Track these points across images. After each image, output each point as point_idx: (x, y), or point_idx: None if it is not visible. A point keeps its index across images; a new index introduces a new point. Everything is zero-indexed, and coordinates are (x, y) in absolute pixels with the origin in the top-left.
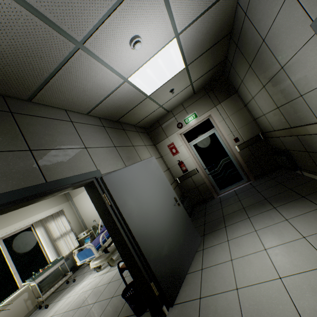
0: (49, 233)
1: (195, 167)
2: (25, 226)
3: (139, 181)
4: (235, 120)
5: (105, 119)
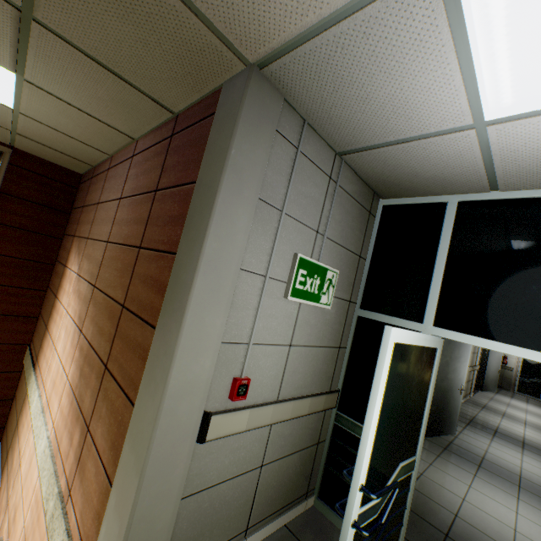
0: None
1: (513, 367)
2: None
3: (495, 353)
4: None
5: None
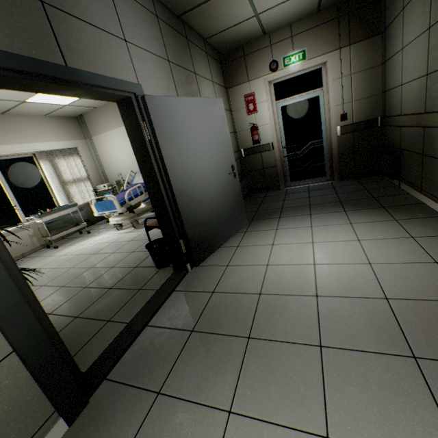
0: (58, 172)
1: (272, 141)
2: (24, 153)
3: (194, 125)
4: (357, 84)
5: (161, 4)
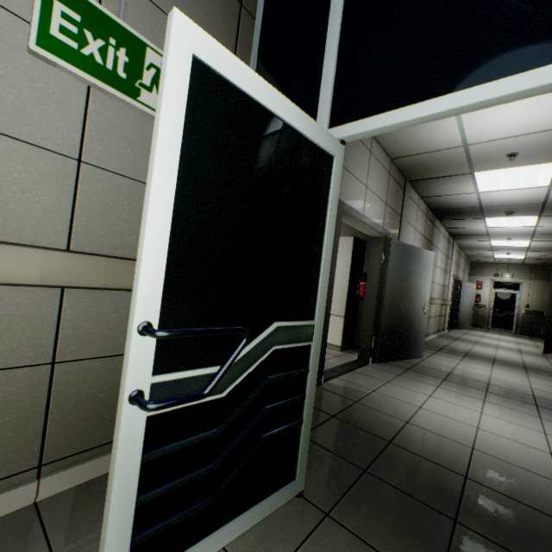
0: None
1: (486, 304)
2: None
3: (467, 290)
4: (536, 295)
5: (465, 255)
